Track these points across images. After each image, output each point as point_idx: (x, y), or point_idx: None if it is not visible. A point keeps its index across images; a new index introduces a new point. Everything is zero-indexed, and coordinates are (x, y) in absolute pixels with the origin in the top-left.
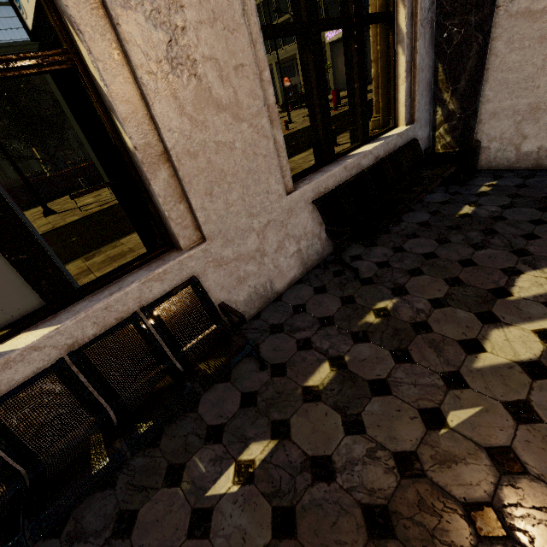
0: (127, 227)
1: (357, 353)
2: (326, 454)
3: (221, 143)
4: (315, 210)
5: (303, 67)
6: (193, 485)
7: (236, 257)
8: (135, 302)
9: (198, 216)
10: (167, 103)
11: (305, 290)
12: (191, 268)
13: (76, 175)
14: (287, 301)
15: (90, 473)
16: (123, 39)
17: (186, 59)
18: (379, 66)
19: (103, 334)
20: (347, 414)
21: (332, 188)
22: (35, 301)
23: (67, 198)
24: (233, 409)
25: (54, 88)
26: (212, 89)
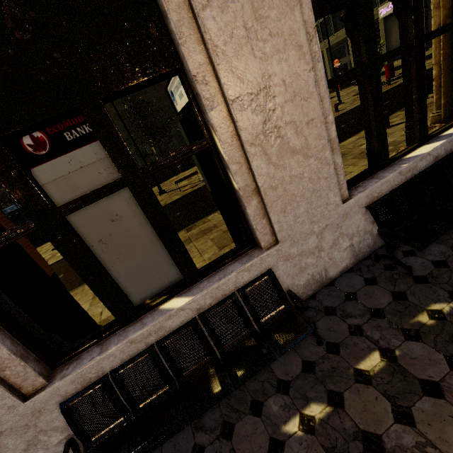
0: (211, 206)
1: (408, 350)
2: (376, 432)
3: (294, 176)
4: (368, 212)
5: (361, 96)
6: (270, 420)
7: (299, 253)
8: (233, 285)
9: (275, 227)
10: (261, 159)
11: (356, 279)
12: (268, 262)
13: (176, 164)
14: (339, 287)
15: (211, 394)
16: (238, 129)
17: (274, 128)
18: (441, 68)
19: (216, 305)
20: (397, 404)
21: (385, 192)
22: (175, 273)
23: (171, 181)
24: (296, 371)
25: (185, 138)
26: (290, 142)
